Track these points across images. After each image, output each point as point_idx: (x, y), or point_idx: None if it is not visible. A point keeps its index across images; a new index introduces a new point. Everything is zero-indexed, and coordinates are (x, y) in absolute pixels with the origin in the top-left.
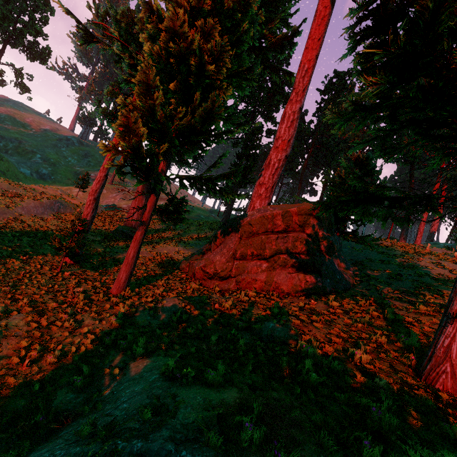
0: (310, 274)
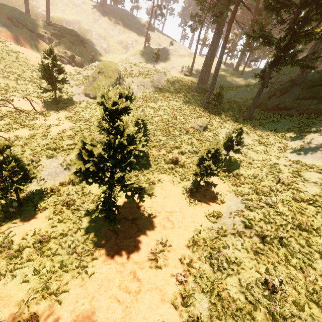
0: None
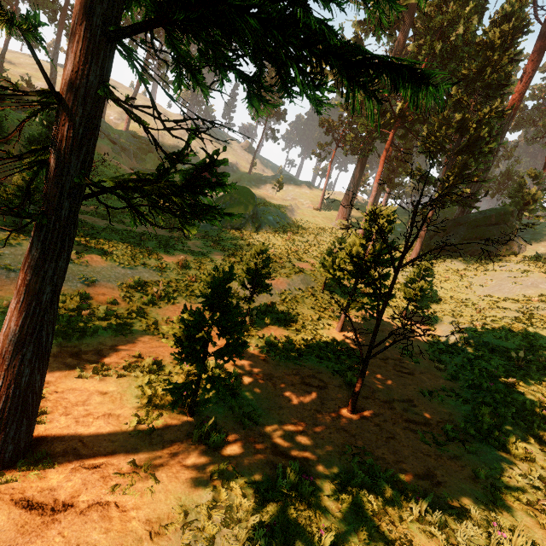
0: (508, 246)
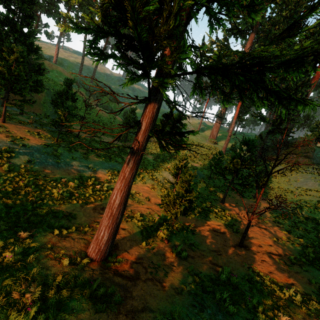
0: (309, 159)
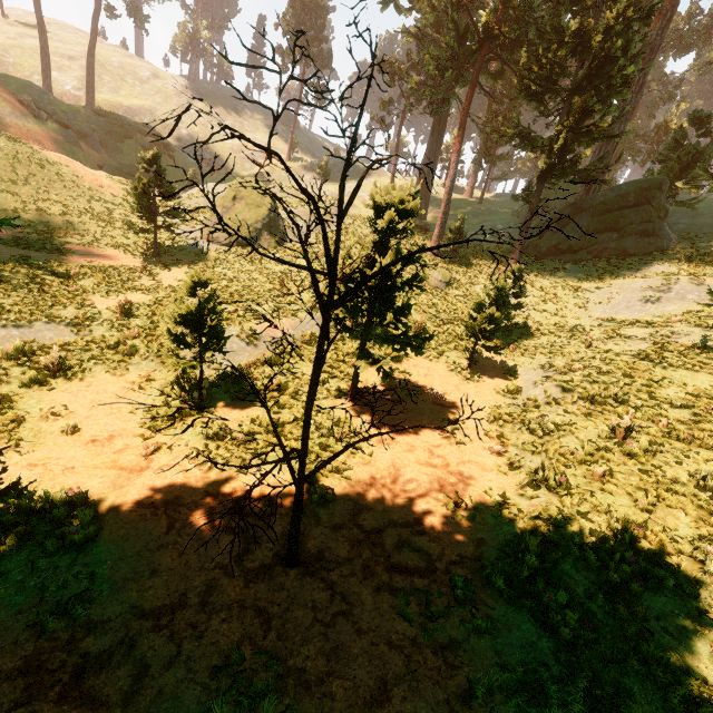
0: (652, 238)
